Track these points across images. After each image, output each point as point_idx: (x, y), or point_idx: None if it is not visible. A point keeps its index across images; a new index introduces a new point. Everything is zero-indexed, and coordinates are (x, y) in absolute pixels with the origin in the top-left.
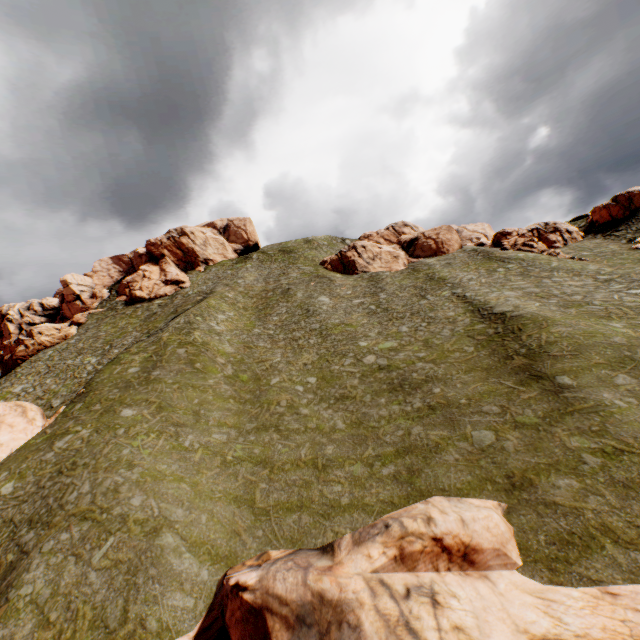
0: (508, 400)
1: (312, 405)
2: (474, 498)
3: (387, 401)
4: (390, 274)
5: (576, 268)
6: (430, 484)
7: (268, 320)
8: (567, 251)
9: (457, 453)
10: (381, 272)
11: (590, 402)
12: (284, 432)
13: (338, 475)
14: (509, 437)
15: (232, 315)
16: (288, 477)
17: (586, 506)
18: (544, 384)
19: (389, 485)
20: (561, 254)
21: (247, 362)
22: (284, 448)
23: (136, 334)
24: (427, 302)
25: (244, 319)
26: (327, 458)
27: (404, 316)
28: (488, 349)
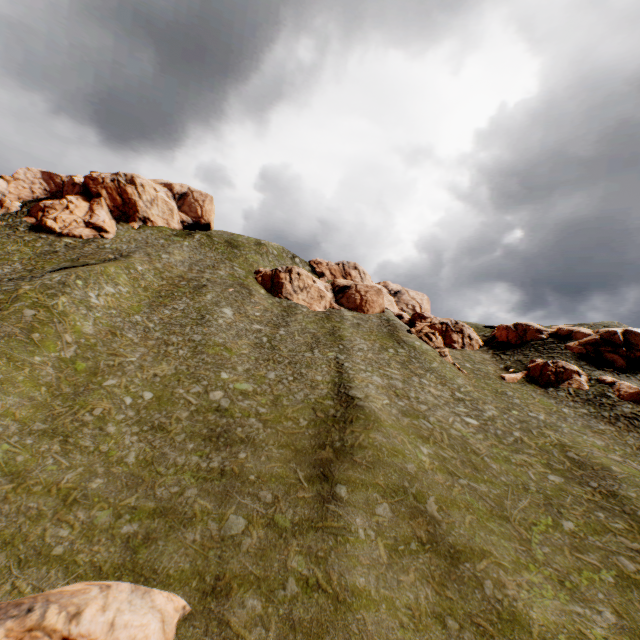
0: (286, 492)
1: (124, 424)
2: (170, 592)
3: (194, 448)
4: (306, 311)
5: (448, 376)
6: (150, 560)
7: (158, 311)
8: (457, 355)
9: (201, 533)
10: (301, 305)
11: (341, 523)
12: (69, 446)
13: (78, 517)
14: (254, 534)
15: (125, 291)
16: (27, 502)
17: (247, 637)
18: (324, 488)
19: (115, 547)
20: (448, 357)
21: (98, 350)
22: (53, 465)
23: (18, 266)
24: (311, 356)
25: (135, 300)
26: (85, 493)
27: (282, 361)
28: (316, 429)
